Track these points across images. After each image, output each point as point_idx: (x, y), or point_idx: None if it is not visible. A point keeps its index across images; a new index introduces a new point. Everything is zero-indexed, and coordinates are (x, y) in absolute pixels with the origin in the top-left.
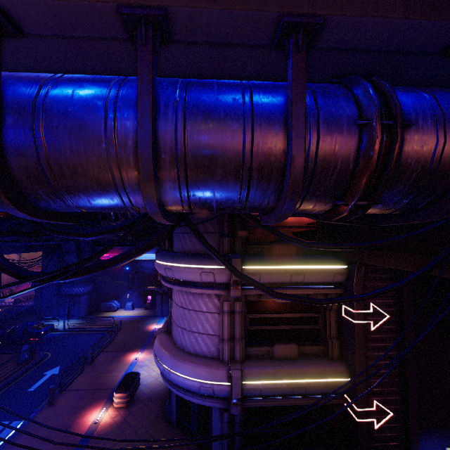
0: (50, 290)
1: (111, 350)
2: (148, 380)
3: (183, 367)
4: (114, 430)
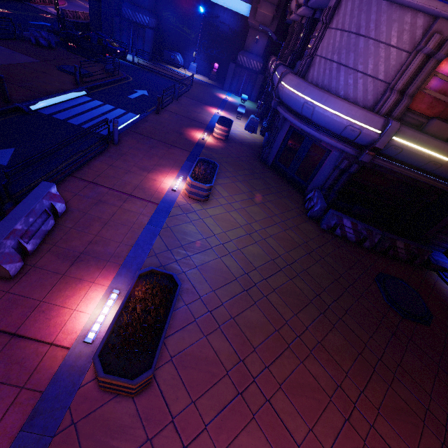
0: (110, 3)
1: (190, 98)
2: (235, 131)
3: (337, 102)
4: (221, 150)
